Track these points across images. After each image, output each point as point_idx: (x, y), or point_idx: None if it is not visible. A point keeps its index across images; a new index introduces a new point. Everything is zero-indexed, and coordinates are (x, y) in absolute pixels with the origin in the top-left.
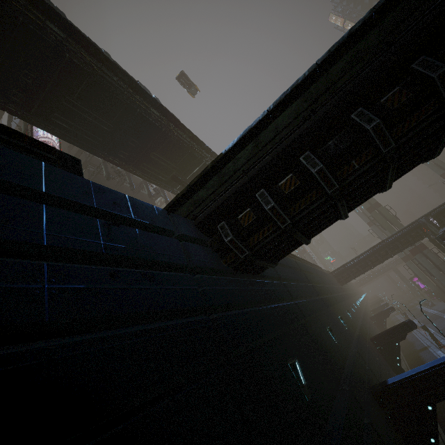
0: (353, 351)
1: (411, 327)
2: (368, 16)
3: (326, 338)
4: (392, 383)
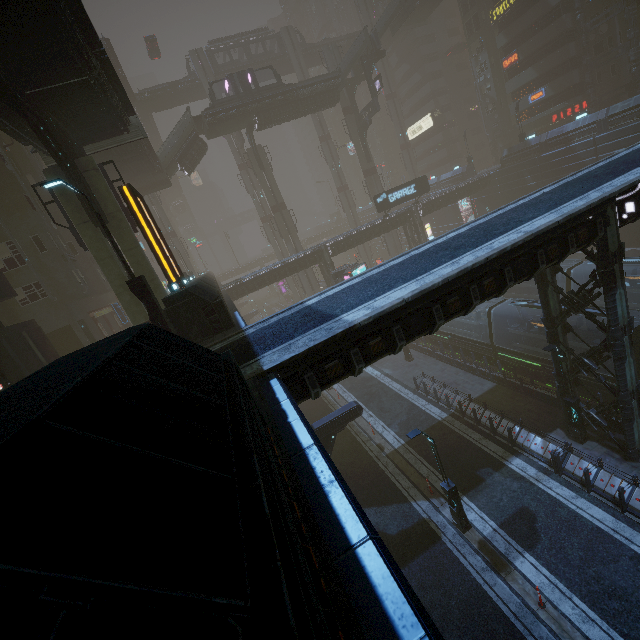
0: None
1: None
2: (483, 262)
3: None
4: (318, 428)
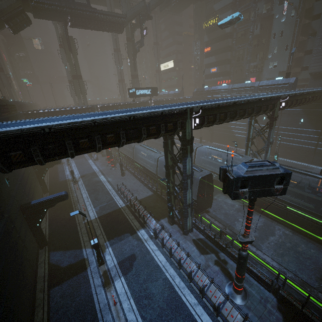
0: (18, 184)
1: (59, 162)
2: (90, 121)
3: (3, 187)
4: (33, 204)
